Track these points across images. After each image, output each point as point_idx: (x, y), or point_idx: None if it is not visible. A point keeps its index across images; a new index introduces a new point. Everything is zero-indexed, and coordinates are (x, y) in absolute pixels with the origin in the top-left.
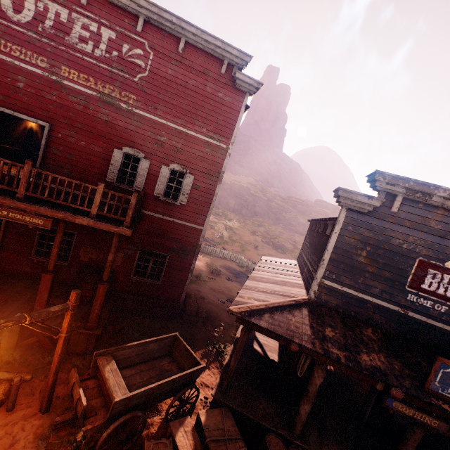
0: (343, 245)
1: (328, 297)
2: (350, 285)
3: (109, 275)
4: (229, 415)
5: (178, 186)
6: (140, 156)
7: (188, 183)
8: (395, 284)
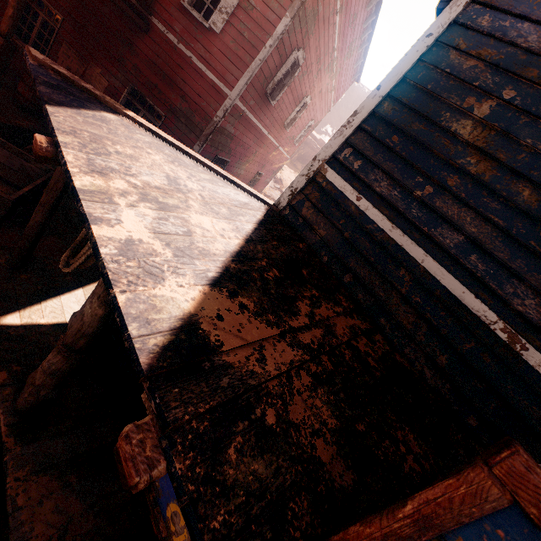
0: (432, 76)
1: (314, 214)
2: (385, 201)
3: (11, 29)
4: None
5: None
6: None
7: None
8: (537, 236)
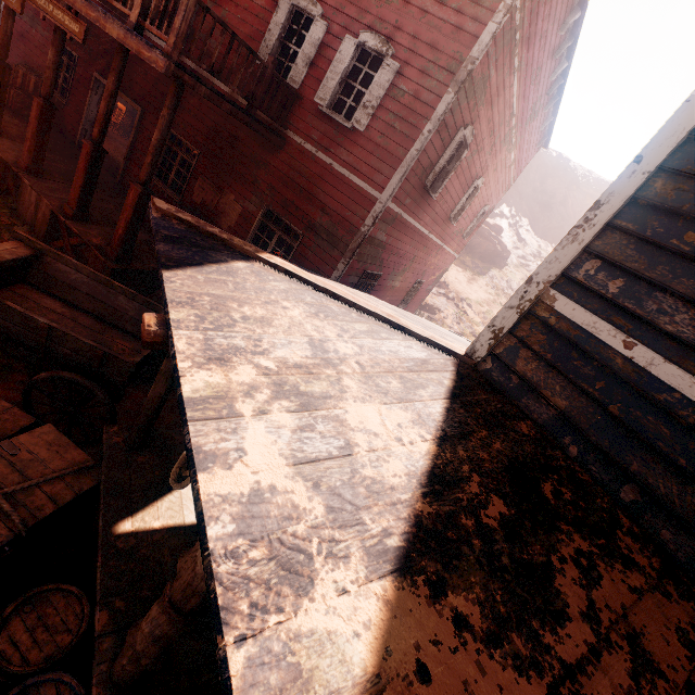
0: None
1: (540, 369)
2: (690, 349)
3: (149, 175)
4: (84, 482)
5: (362, 89)
6: (315, 13)
7: (382, 80)
8: None
